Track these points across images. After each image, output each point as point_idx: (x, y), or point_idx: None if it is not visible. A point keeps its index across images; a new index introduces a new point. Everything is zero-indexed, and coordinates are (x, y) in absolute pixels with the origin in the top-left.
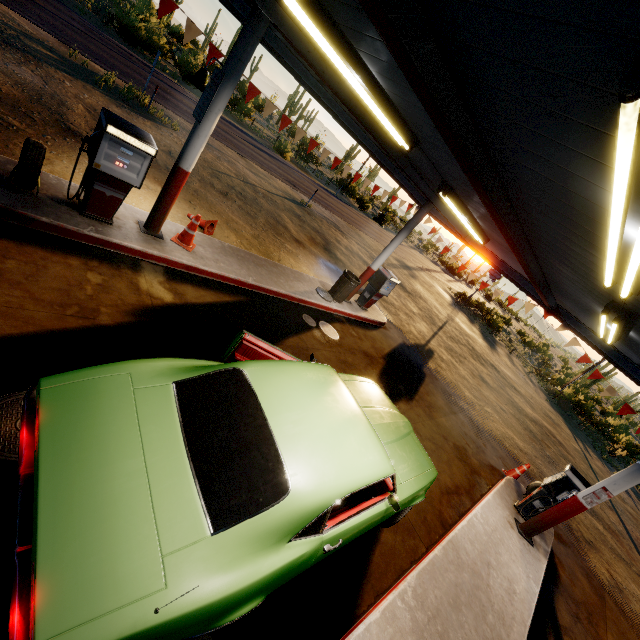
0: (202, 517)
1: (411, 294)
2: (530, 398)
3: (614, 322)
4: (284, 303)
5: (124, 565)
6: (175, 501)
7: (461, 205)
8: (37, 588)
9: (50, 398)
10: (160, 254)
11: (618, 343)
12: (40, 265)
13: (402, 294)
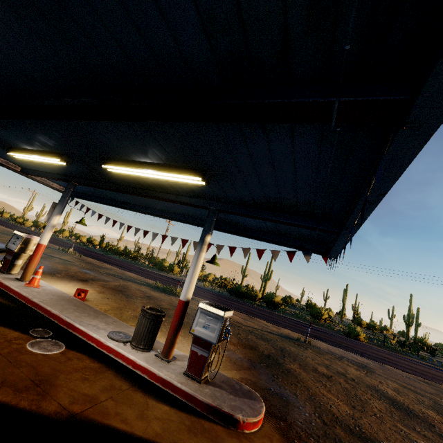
0: None
1: None
2: None
3: None
4: (46, 320)
5: None
6: None
7: (121, 163)
8: None
9: None
10: (0, 279)
11: None
12: None
13: None
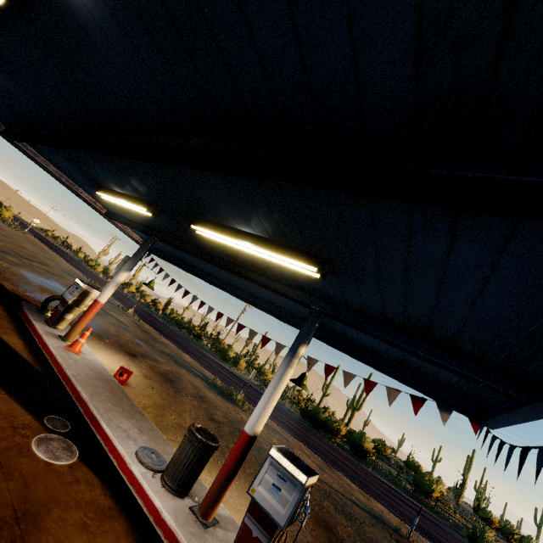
0: None
1: None
2: None
3: None
4: (71, 405)
5: None
6: None
7: (215, 226)
8: None
9: None
10: (42, 333)
11: None
12: None
13: None
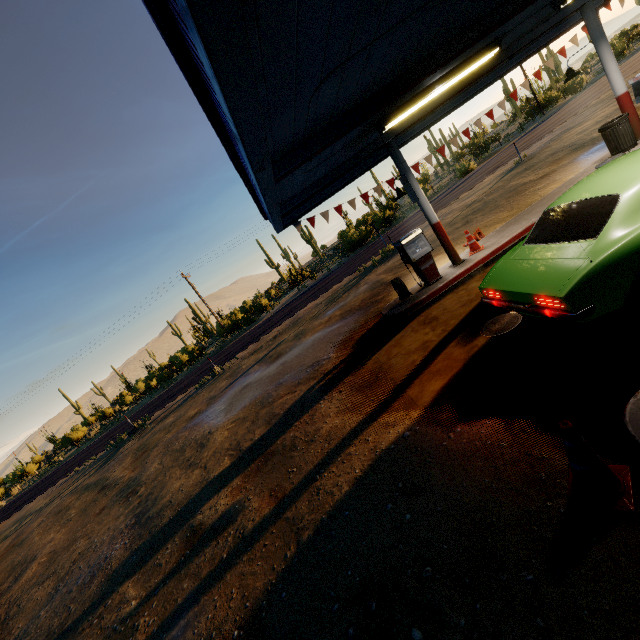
0: (584, 242)
1: None
2: None
3: None
4: None
5: (563, 270)
6: (565, 251)
7: None
8: (539, 294)
9: (487, 285)
10: (473, 263)
11: None
12: (441, 306)
13: None
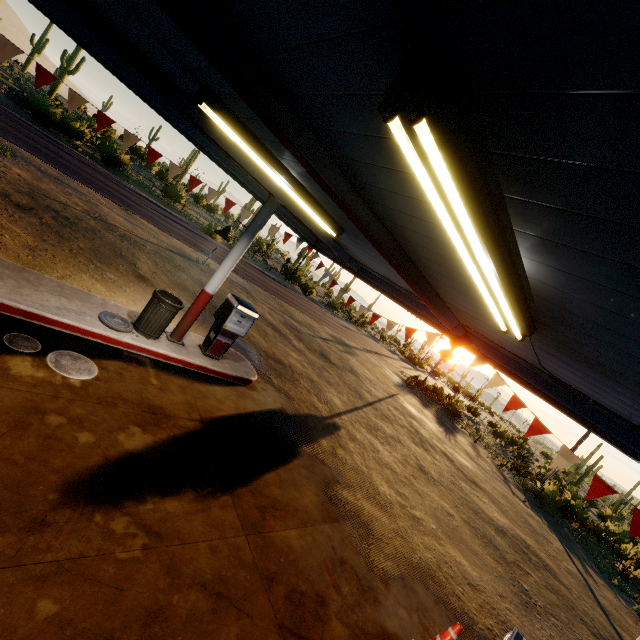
0: None
1: (336, 366)
2: (499, 497)
3: (407, 111)
4: None
5: None
6: None
7: (249, 135)
8: None
9: None
10: None
11: (544, 351)
12: None
13: (320, 363)
